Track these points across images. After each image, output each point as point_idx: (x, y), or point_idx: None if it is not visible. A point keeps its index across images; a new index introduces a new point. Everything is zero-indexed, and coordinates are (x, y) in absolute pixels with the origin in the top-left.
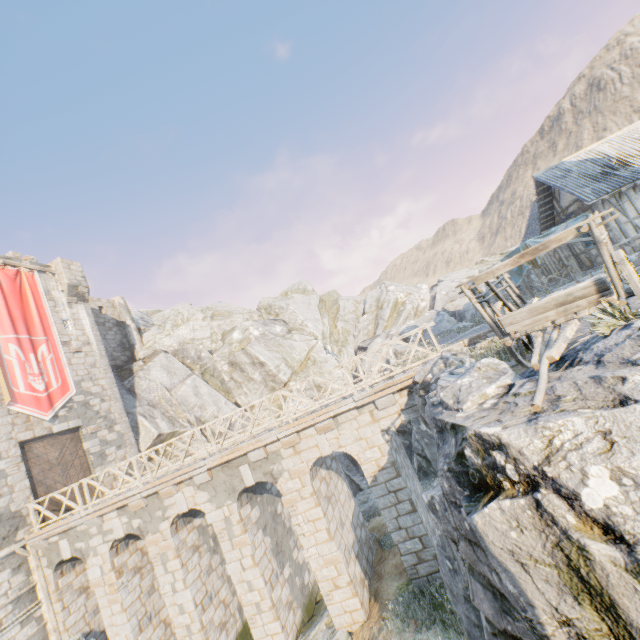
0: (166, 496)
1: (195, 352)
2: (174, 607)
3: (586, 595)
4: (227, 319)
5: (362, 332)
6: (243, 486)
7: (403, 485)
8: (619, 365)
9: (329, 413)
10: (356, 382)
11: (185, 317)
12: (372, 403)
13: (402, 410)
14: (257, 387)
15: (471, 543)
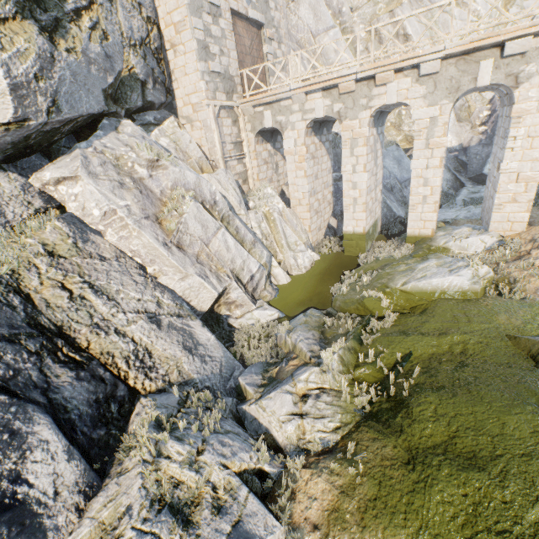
0: (380, 83)
1: (337, 3)
2: (348, 183)
3: None
4: None
5: None
6: (471, 87)
7: None
8: None
9: None
10: None
11: None
12: None
13: None
14: None
15: None
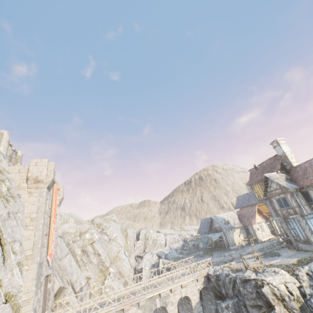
0: (126, 311)
1: (67, 240)
2: None
3: (273, 295)
4: (82, 225)
5: (138, 248)
6: (155, 308)
7: (202, 309)
8: (270, 272)
9: (186, 281)
10: (135, 273)
11: (65, 218)
12: (196, 279)
13: (202, 283)
14: (93, 267)
15: (254, 299)
